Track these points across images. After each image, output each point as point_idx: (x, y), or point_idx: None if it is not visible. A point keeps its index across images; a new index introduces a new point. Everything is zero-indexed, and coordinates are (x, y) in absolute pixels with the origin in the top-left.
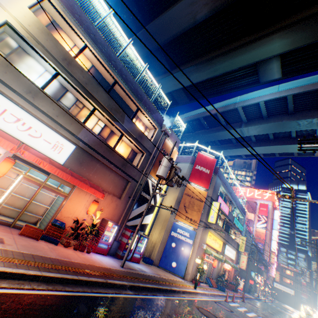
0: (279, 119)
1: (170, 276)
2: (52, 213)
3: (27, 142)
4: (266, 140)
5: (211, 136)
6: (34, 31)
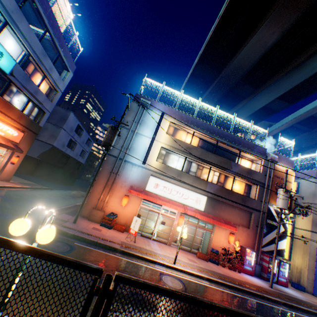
0: None
1: None
2: (206, 242)
3: (183, 203)
4: None
5: None
6: (171, 143)
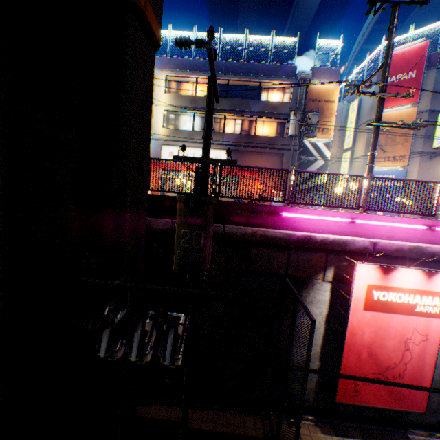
0: None
1: None
2: None
3: None
4: None
5: None
6: (173, 103)
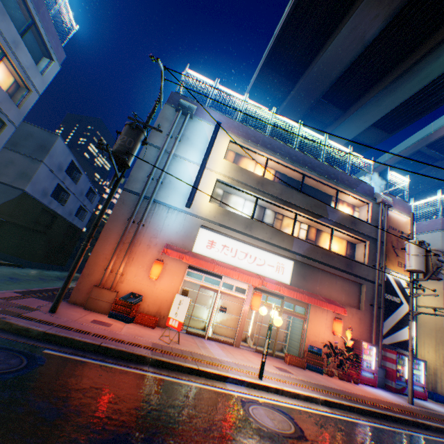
0: None
1: None
2: (295, 338)
3: (257, 272)
4: None
5: None
6: (232, 174)
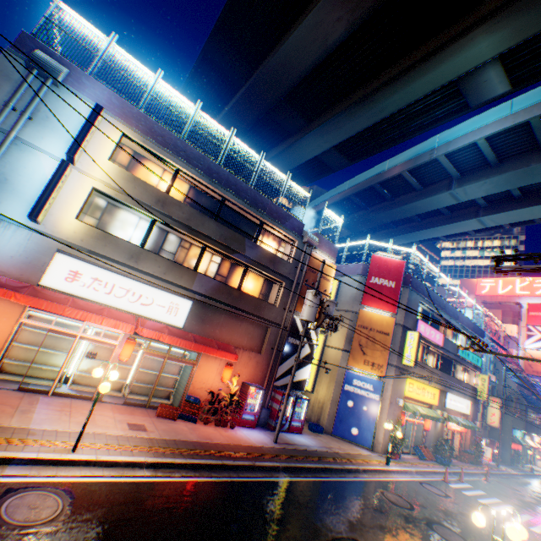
0: (522, 161)
1: (348, 448)
2: (184, 384)
3: (141, 313)
4: (507, 200)
5: (400, 212)
6: (120, 184)
